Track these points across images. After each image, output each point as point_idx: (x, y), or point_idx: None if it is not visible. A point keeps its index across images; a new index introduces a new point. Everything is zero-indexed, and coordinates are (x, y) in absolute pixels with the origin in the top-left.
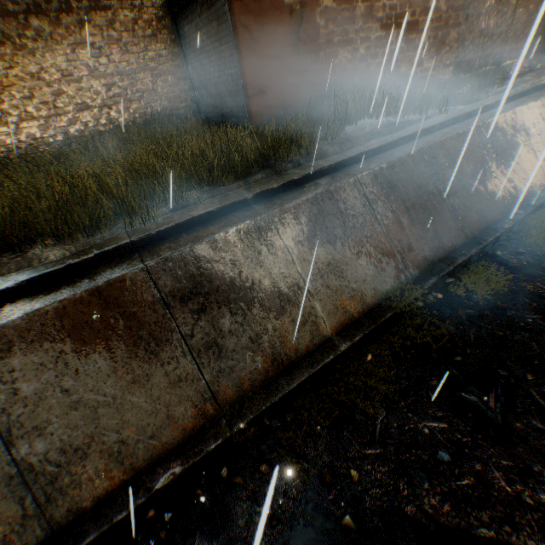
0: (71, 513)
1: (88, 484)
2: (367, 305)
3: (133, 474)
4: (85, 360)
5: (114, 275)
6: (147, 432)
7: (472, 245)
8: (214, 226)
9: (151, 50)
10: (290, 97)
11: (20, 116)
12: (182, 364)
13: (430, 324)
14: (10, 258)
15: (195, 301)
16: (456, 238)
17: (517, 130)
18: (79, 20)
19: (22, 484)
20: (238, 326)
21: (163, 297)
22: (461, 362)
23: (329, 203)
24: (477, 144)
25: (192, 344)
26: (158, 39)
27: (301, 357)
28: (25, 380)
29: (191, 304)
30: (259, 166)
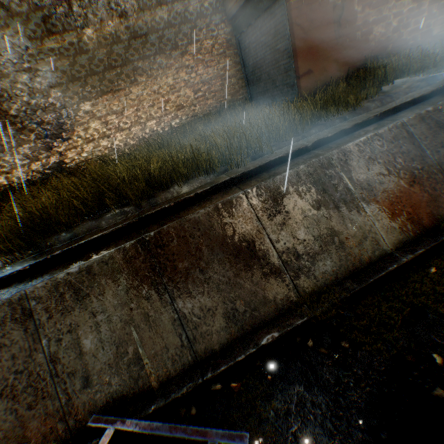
0: (207, 351)
1: (216, 334)
2: (423, 227)
3: (243, 334)
4: (211, 252)
5: (225, 198)
6: (251, 306)
7: None
8: (285, 166)
9: (221, 63)
10: (331, 72)
11: (146, 118)
12: (272, 261)
13: None
14: (160, 193)
15: (278, 217)
16: None
17: None
18: (181, 52)
19: (179, 325)
20: (311, 237)
21: (257, 213)
22: None
23: (379, 143)
24: None
25: (278, 247)
26: (226, 54)
27: (364, 265)
28: (179, 260)
29: (275, 219)
30: (311, 124)
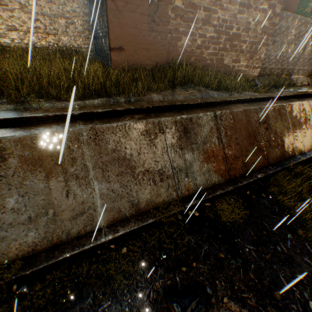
0: None
1: None
2: (140, 209)
3: None
4: None
5: None
6: None
7: (232, 183)
8: (36, 127)
9: (68, 6)
10: (142, 57)
11: None
12: None
13: (180, 234)
14: None
15: None
16: (222, 176)
17: (285, 117)
18: None
19: None
20: (23, 206)
21: None
22: (185, 272)
23: (133, 132)
24: (255, 118)
25: None
26: (75, 0)
27: (71, 238)
28: None
29: None
30: (100, 95)
